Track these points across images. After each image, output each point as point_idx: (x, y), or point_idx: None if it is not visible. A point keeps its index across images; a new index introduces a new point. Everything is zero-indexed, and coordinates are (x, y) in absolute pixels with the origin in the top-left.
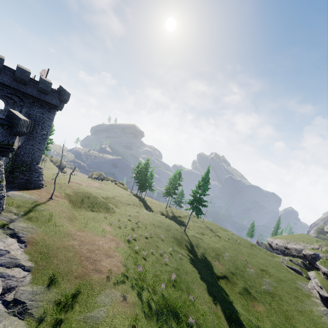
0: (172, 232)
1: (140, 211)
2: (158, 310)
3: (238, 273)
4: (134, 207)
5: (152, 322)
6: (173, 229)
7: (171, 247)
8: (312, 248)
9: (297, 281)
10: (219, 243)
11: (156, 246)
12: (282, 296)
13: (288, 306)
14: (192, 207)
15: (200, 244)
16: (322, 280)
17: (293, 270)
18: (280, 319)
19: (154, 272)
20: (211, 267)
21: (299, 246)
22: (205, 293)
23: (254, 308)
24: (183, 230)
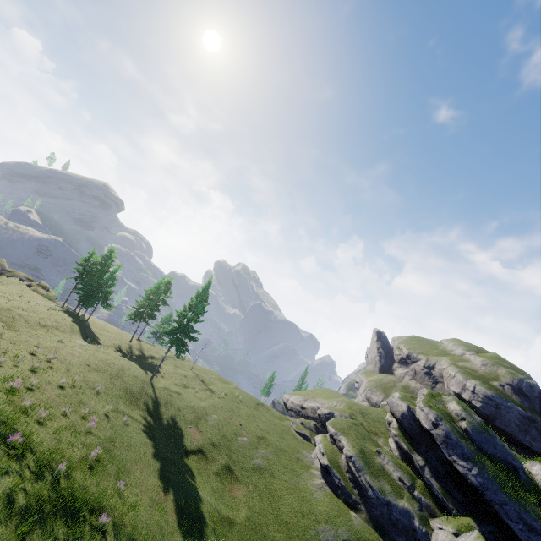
0: (126, 381)
1: (68, 340)
2: (30, 508)
3: (222, 444)
4: (56, 332)
5: (4, 528)
6: (129, 376)
7: (113, 404)
8: (330, 406)
9: (302, 449)
10: (207, 401)
11: (78, 402)
12: (275, 472)
13: (279, 484)
14: (172, 339)
15: (173, 401)
16: (327, 445)
17: (302, 437)
18: (262, 503)
19: (53, 446)
20: (181, 437)
21: (317, 404)
22: (153, 478)
23: (232, 493)
24: (149, 379)
